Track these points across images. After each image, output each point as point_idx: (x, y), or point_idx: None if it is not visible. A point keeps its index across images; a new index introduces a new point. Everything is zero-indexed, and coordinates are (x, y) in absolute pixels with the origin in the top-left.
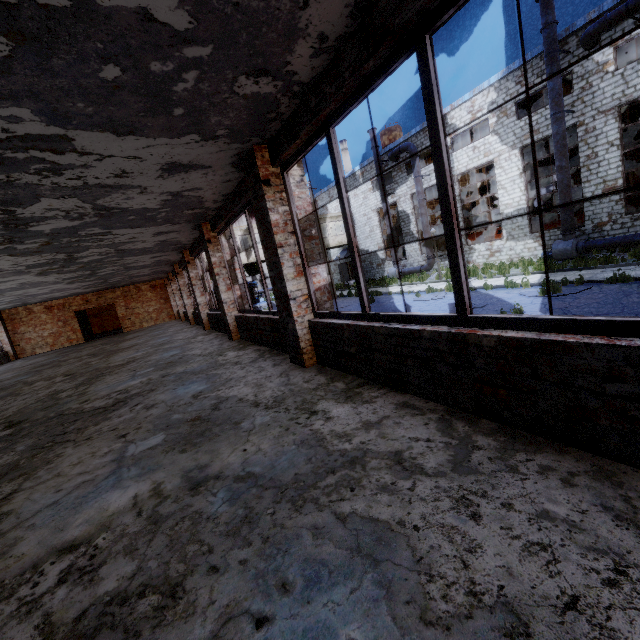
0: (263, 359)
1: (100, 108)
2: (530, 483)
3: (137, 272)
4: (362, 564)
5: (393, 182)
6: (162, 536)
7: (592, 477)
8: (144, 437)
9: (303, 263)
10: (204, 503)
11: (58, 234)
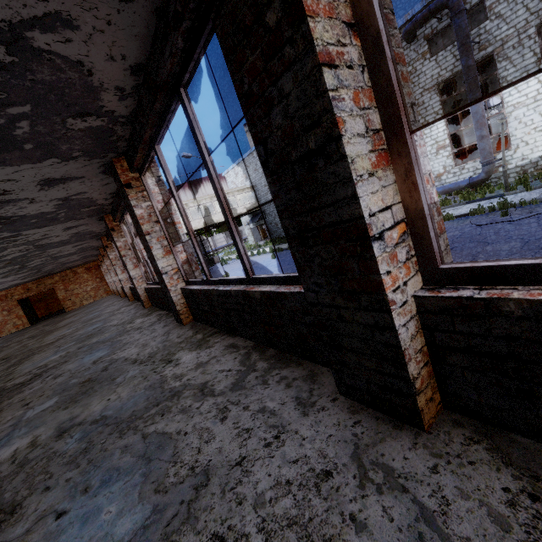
0: (159, 322)
1: None
2: (268, 390)
3: (67, 259)
4: (141, 464)
5: None
6: (22, 474)
7: (304, 379)
8: (42, 402)
9: (169, 244)
10: (62, 444)
11: None
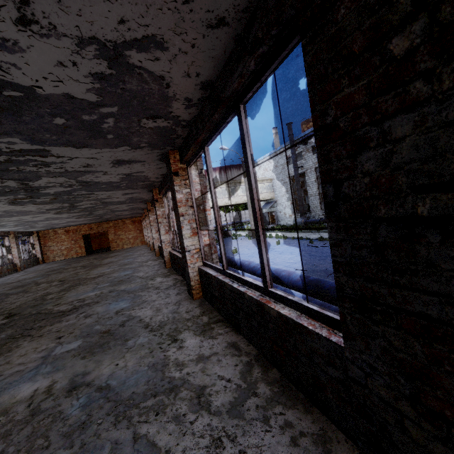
0: (174, 287)
1: (60, 136)
2: (269, 436)
3: (120, 213)
4: None
5: (303, 159)
6: (30, 427)
7: (313, 440)
8: (70, 341)
9: (197, 227)
10: (68, 405)
11: (60, 194)
